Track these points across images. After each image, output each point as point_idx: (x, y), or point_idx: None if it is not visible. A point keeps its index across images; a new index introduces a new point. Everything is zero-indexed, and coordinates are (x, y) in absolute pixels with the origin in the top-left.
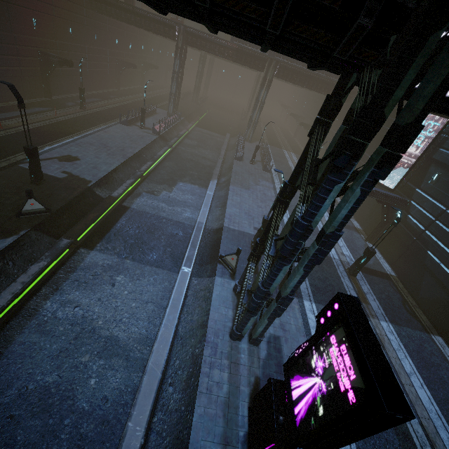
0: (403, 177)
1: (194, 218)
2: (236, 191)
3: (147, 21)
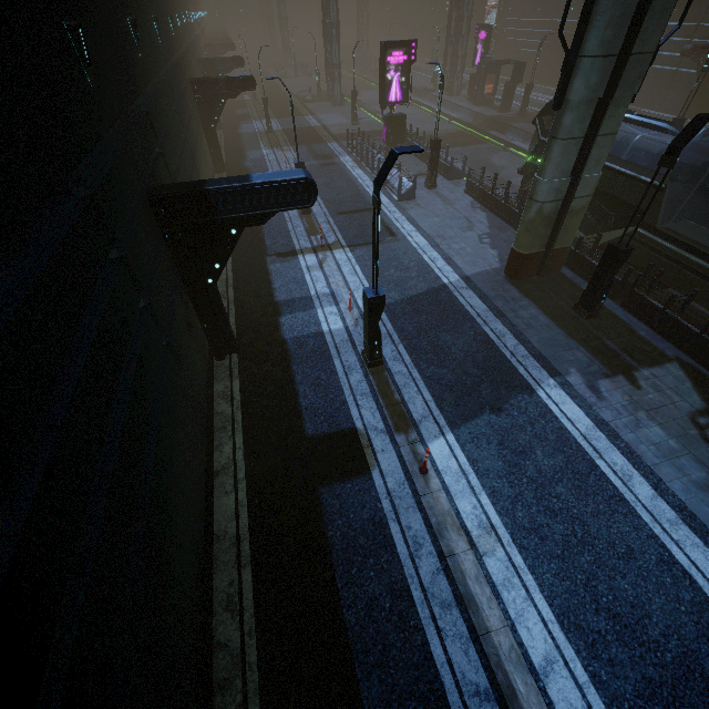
0: (496, 16)
1: None
2: None
3: None
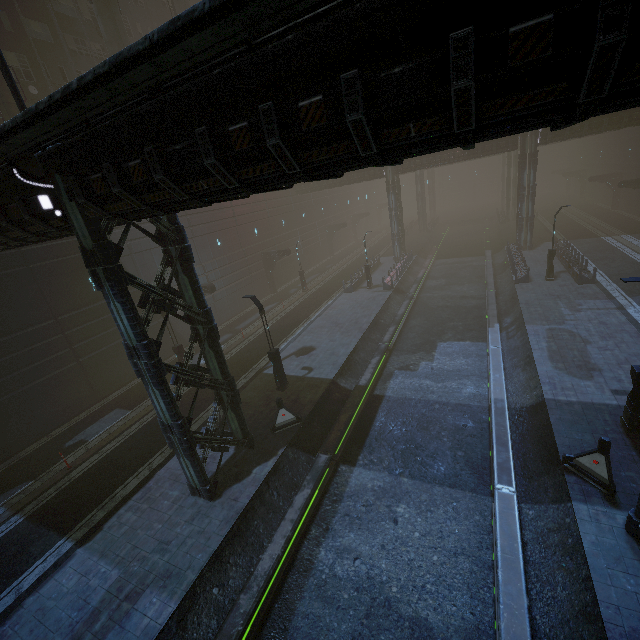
0: None
1: (483, 394)
2: (540, 332)
3: (349, 175)
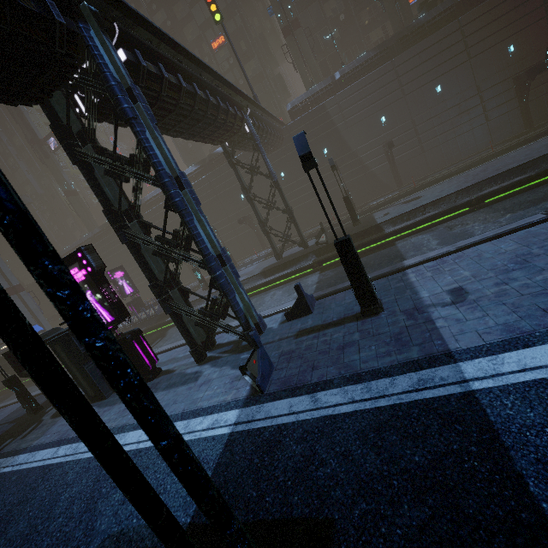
0: None
1: None
2: None
3: None
